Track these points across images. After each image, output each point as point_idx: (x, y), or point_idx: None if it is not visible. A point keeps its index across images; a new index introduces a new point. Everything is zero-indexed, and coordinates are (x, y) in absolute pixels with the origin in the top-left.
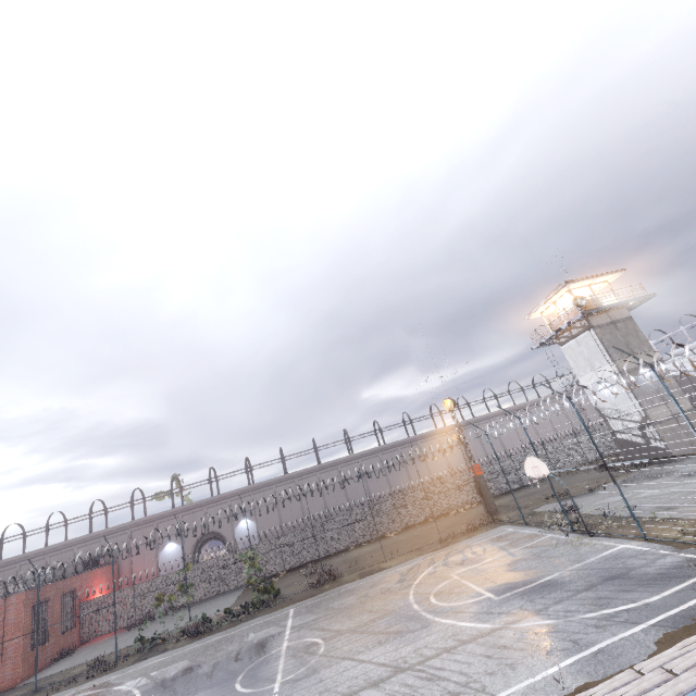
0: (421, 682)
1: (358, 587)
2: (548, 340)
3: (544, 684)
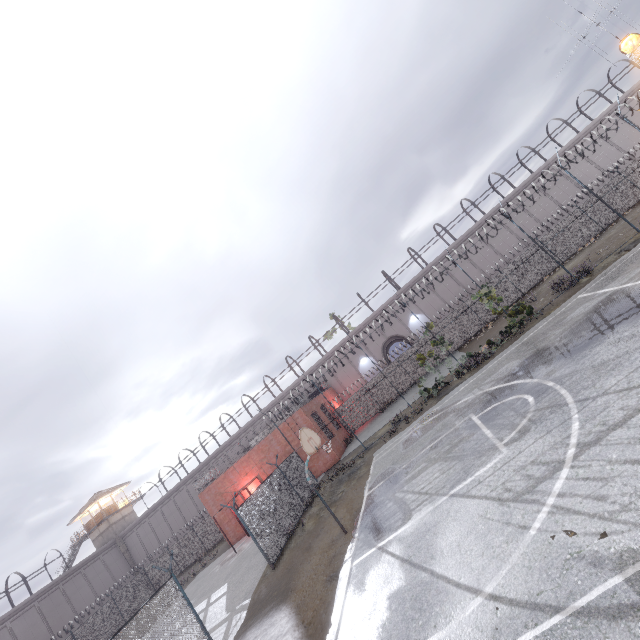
0: None
1: None
2: None
3: None
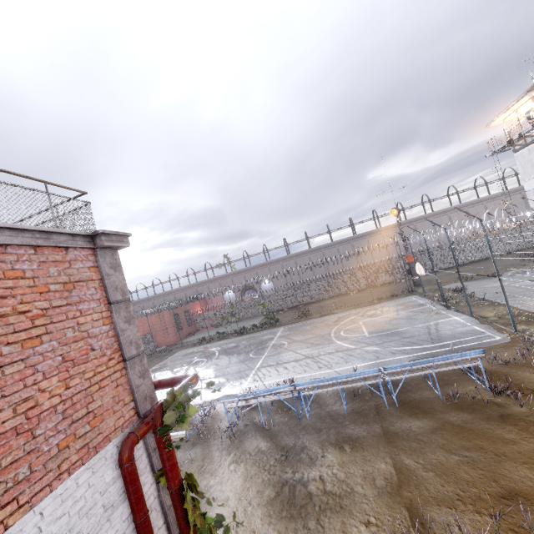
0: (312, 362)
1: (315, 322)
2: (503, 148)
3: (351, 369)
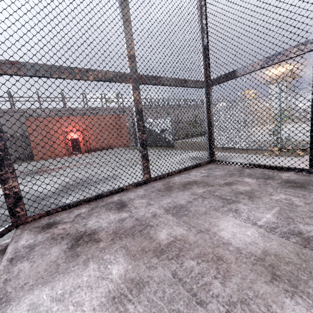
0: None
1: None
2: (266, 82)
3: None
